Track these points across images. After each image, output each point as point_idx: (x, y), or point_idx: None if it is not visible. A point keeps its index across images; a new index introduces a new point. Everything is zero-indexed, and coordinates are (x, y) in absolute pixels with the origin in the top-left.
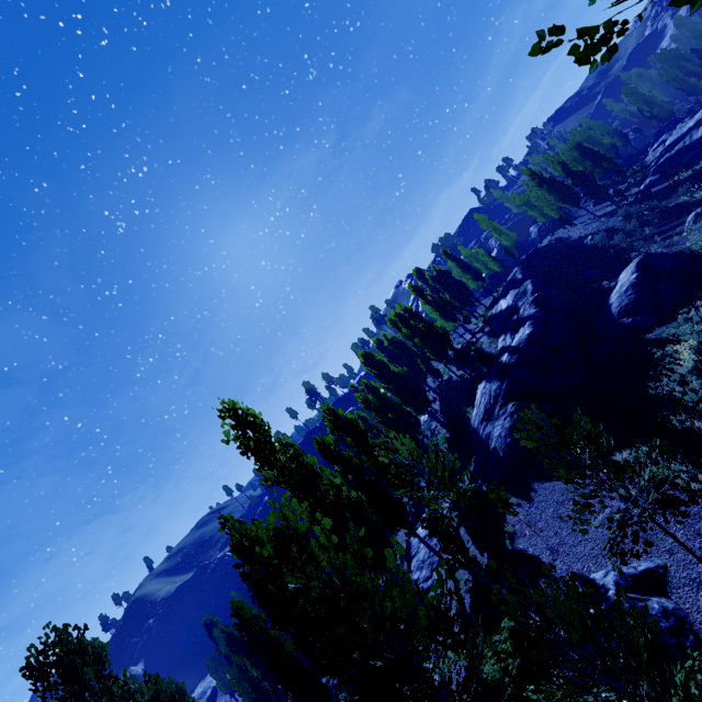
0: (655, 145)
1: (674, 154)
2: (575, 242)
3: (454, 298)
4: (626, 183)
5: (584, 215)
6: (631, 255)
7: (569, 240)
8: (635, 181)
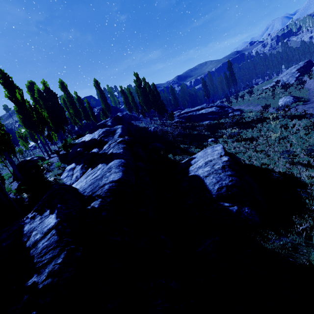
0: (175, 112)
1: (188, 115)
2: (142, 128)
3: (51, 119)
4: (164, 118)
5: (145, 120)
6: (180, 145)
7: (138, 126)
8: (169, 119)
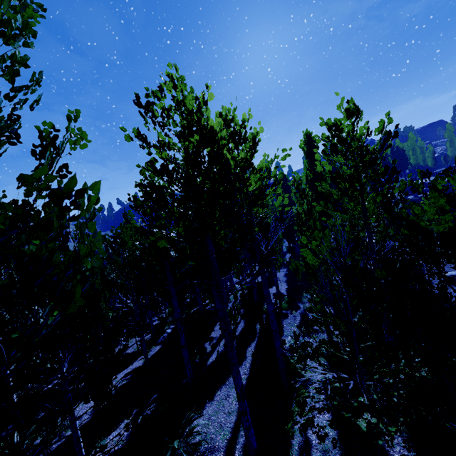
0: None
1: None
2: None
3: None
4: None
5: None
6: None
7: None
8: None
